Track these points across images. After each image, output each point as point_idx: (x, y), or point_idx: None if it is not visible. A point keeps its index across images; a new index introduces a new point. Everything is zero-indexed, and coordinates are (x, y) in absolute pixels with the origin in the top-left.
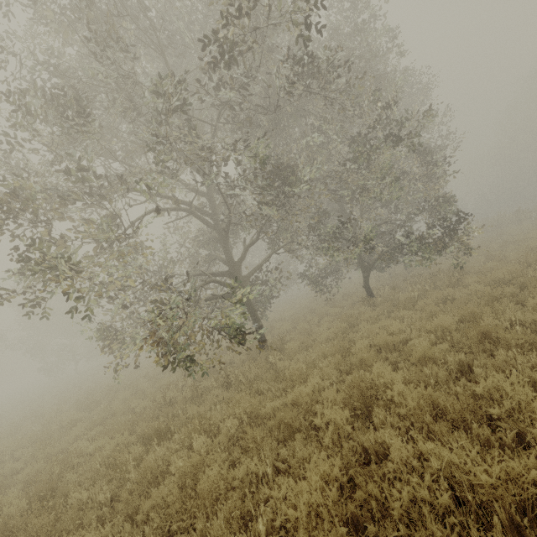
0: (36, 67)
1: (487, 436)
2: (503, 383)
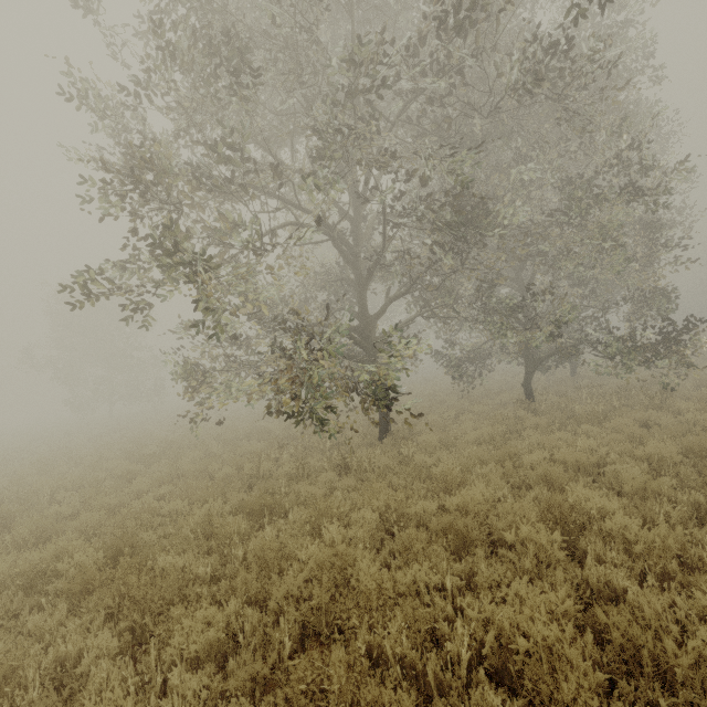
0: None
1: None
2: None
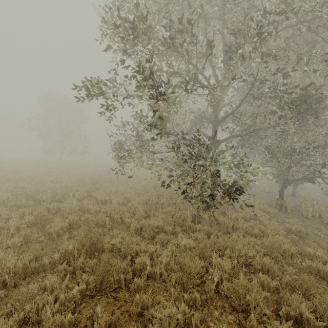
0: None
1: None
2: None
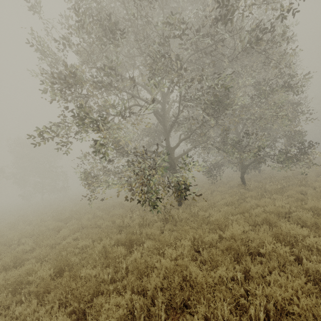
0: None
1: None
2: None
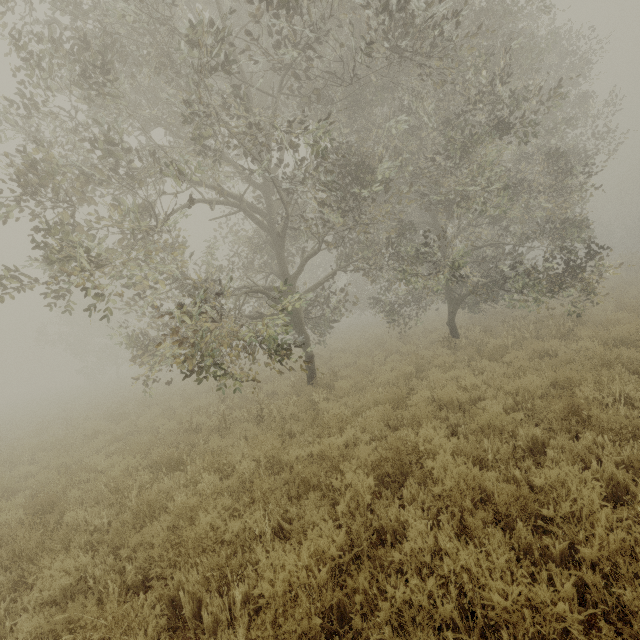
0: (55, 2)
1: (530, 541)
2: (570, 479)
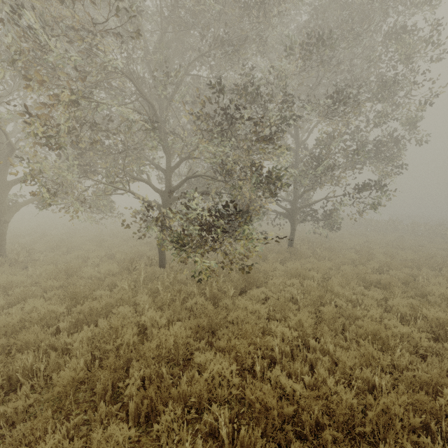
0: None
1: None
2: None
